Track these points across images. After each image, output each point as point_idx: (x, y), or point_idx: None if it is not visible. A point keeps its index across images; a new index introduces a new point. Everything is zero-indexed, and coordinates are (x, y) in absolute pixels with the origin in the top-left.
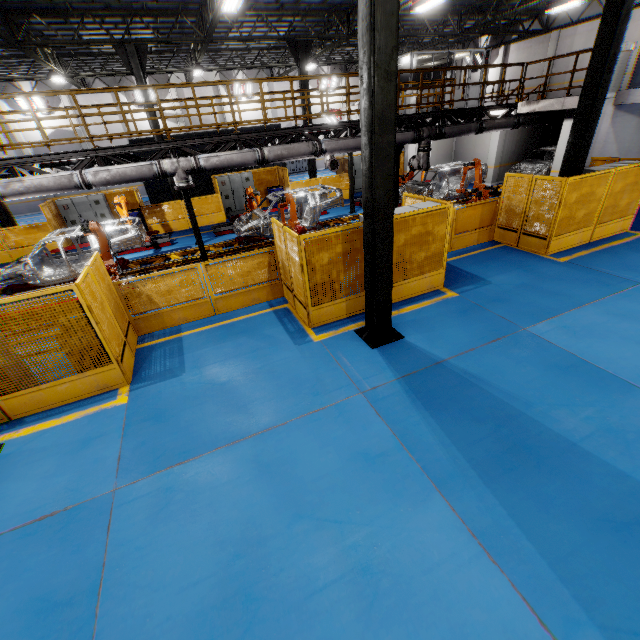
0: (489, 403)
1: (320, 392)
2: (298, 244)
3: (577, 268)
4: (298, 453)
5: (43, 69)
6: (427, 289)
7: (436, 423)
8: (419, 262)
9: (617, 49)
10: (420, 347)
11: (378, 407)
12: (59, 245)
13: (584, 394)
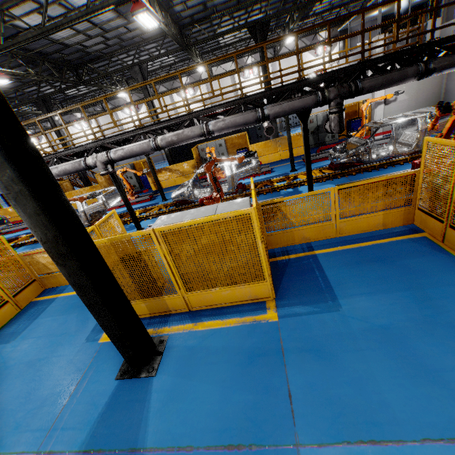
0: None
1: (23, 425)
2: None
3: None
4: None
5: None
6: (249, 299)
7: None
8: (232, 269)
9: None
10: (149, 403)
11: None
12: None
13: None
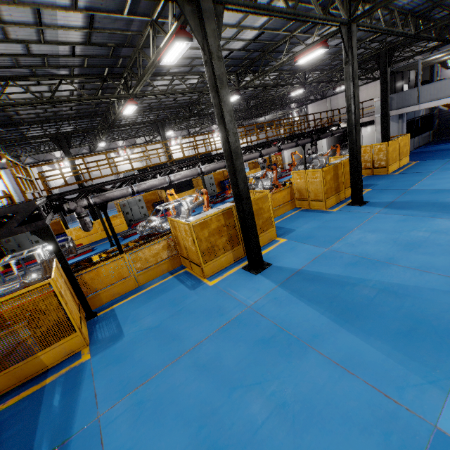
0: (423, 203)
1: (361, 217)
2: (321, 172)
3: (405, 174)
4: (378, 226)
5: (74, 143)
6: None
7: (412, 210)
8: None
9: (389, 98)
10: (379, 201)
11: (388, 213)
12: (171, 209)
13: (448, 194)
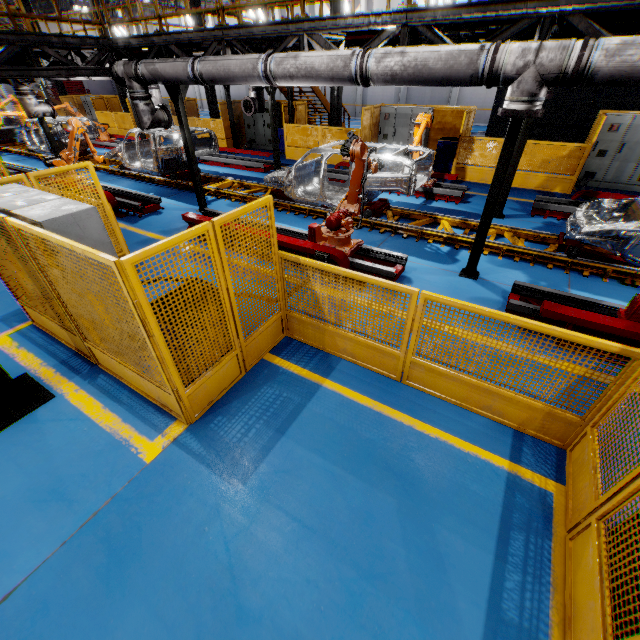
0: None
1: None
2: None
3: None
4: None
5: None
6: None
7: None
8: None
9: None
10: None
11: None
12: (323, 160)
13: None
